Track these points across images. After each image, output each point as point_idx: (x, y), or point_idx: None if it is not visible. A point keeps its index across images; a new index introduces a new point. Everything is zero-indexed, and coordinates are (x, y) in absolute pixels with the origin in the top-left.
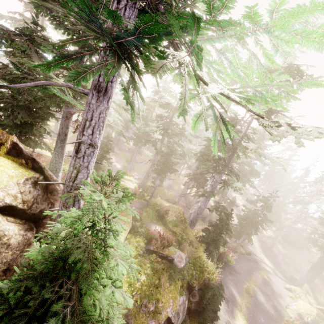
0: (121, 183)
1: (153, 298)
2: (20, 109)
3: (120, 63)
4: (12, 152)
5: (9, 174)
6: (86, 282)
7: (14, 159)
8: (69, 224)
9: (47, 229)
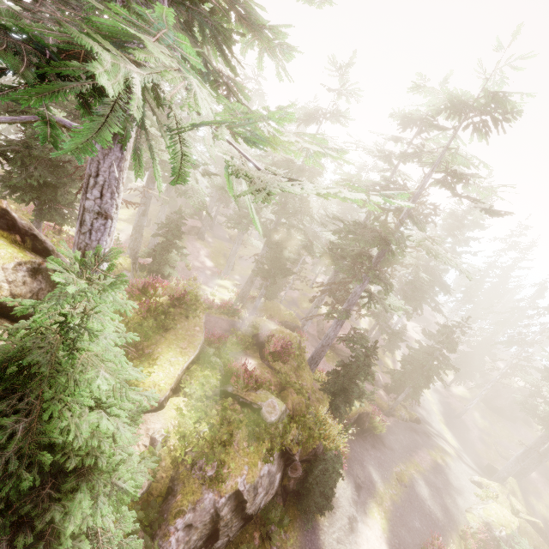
0: (208, 290)
1: (214, 460)
2: (38, 162)
3: None
4: (1, 223)
5: None
6: (38, 389)
7: (3, 233)
8: (18, 310)
9: None
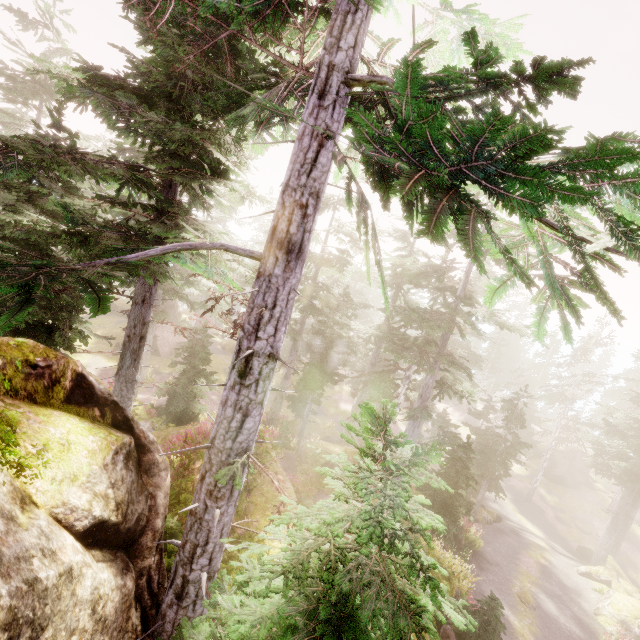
0: None
1: None
2: None
3: (464, 211)
4: (76, 396)
5: (88, 448)
6: None
7: (79, 410)
8: (366, 535)
9: (149, 560)
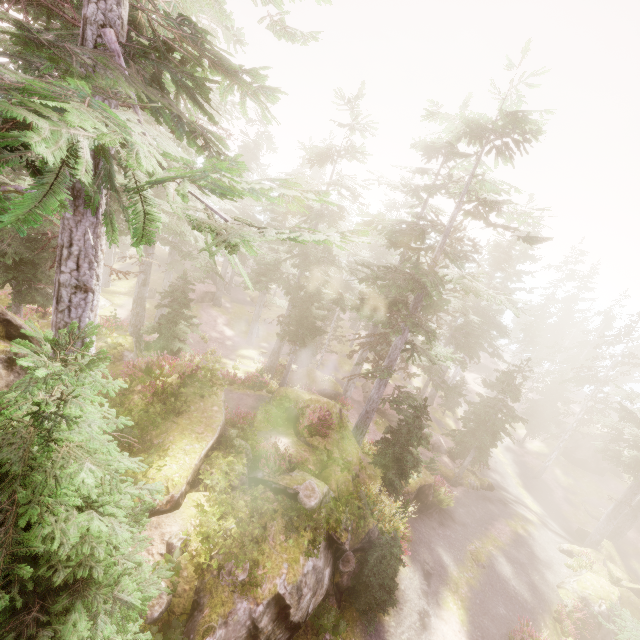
0: (230, 363)
1: (246, 561)
2: (12, 237)
3: None
4: None
5: None
6: (10, 491)
7: None
8: None
9: None
